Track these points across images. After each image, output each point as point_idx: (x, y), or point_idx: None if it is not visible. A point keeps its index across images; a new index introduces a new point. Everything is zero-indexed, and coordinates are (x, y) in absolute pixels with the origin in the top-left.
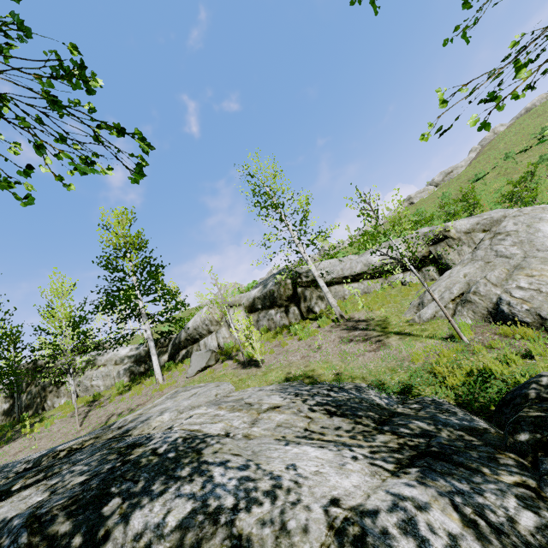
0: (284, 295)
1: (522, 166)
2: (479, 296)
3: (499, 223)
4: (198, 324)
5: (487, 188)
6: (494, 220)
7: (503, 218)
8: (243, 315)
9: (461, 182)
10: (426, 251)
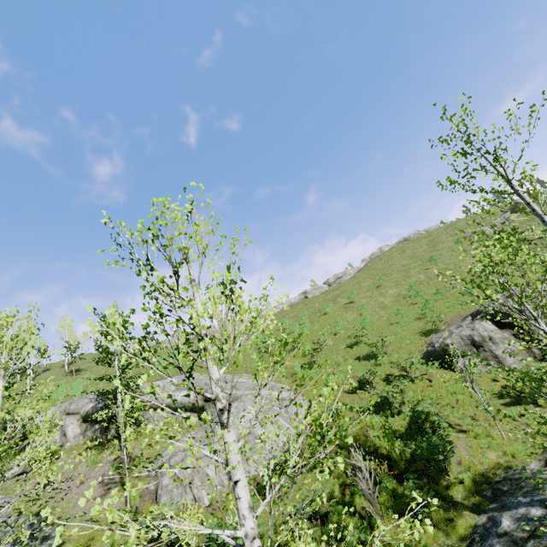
0: (107, 416)
1: (356, 306)
2: (161, 473)
3: (237, 399)
4: (41, 423)
5: (328, 318)
6: (236, 396)
7: (241, 396)
8: (77, 423)
9: (333, 296)
10: (202, 404)
